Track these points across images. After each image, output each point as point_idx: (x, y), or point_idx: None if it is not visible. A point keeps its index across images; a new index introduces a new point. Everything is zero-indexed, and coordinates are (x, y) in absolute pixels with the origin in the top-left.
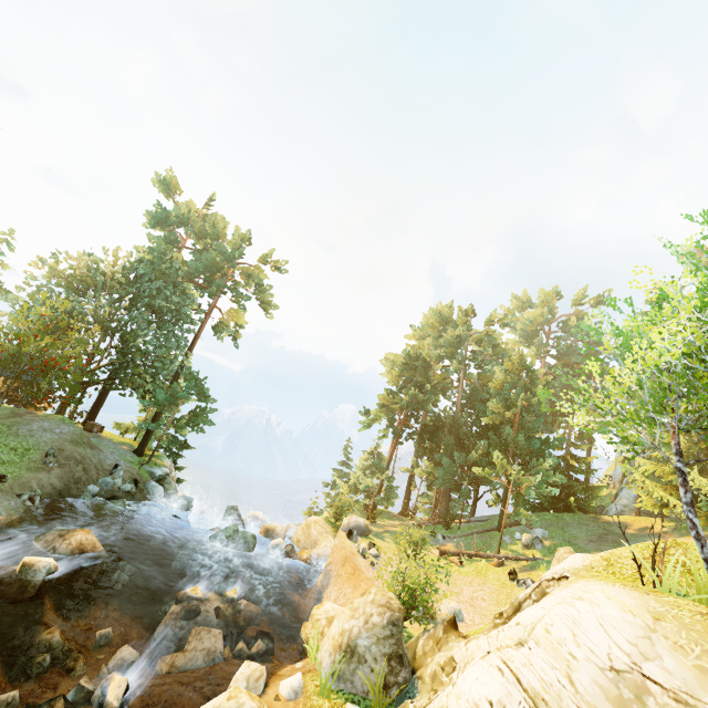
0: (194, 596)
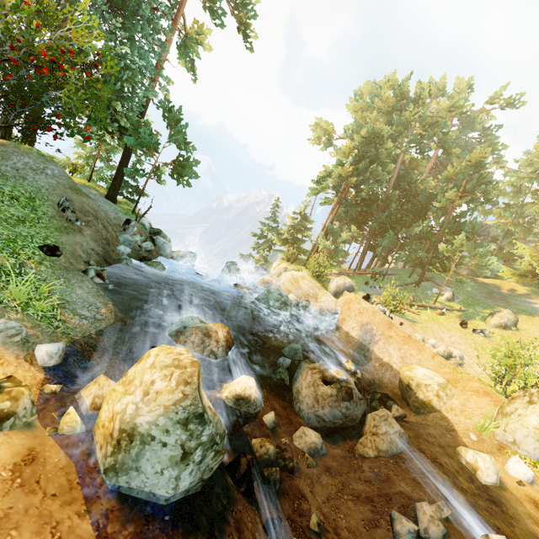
0: (342, 379)
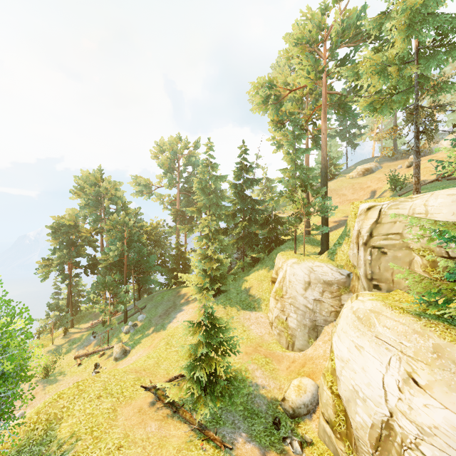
0: None
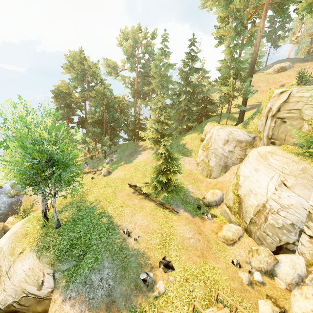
0: None
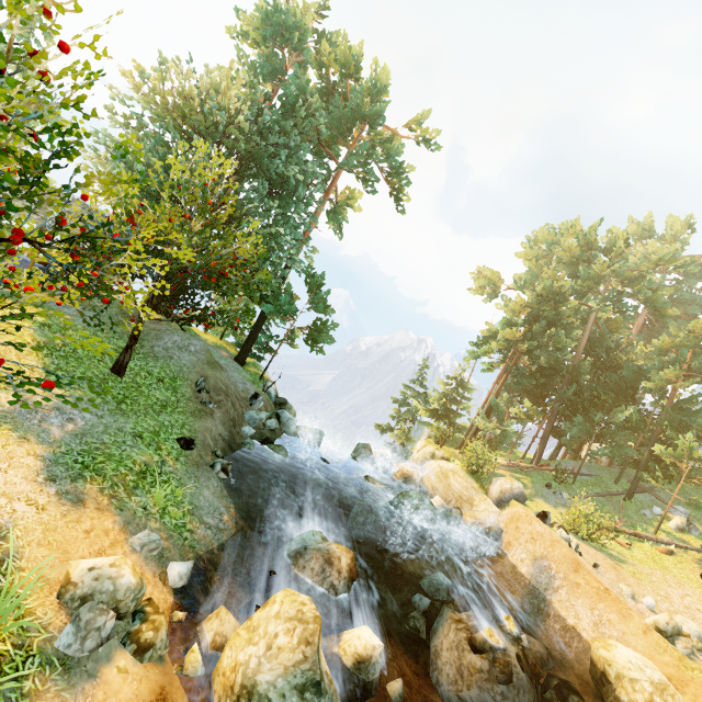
0: (497, 646)
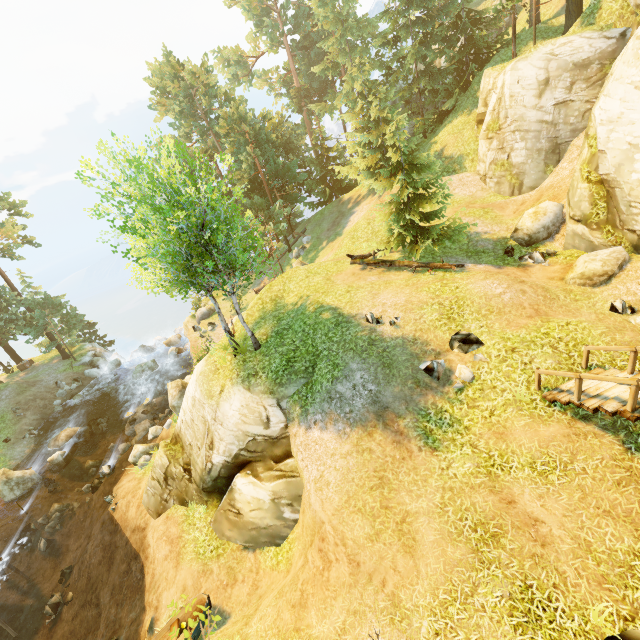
0: (129, 416)
